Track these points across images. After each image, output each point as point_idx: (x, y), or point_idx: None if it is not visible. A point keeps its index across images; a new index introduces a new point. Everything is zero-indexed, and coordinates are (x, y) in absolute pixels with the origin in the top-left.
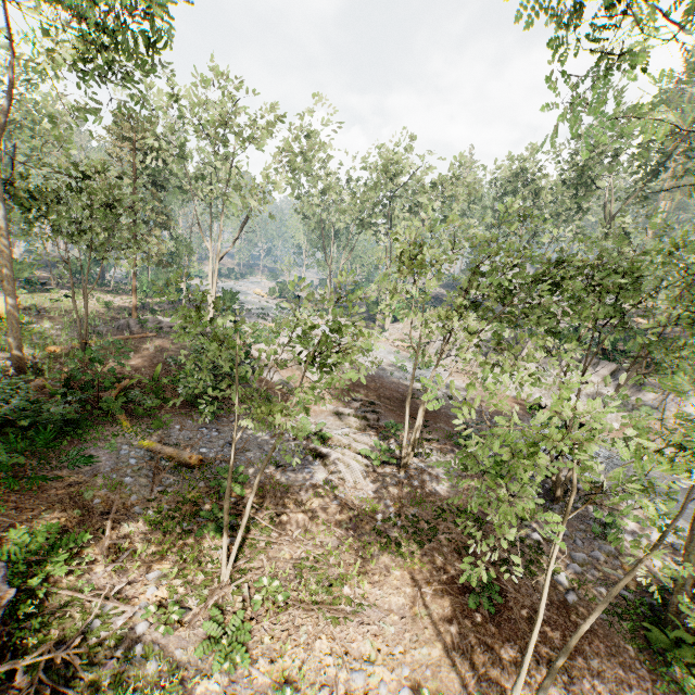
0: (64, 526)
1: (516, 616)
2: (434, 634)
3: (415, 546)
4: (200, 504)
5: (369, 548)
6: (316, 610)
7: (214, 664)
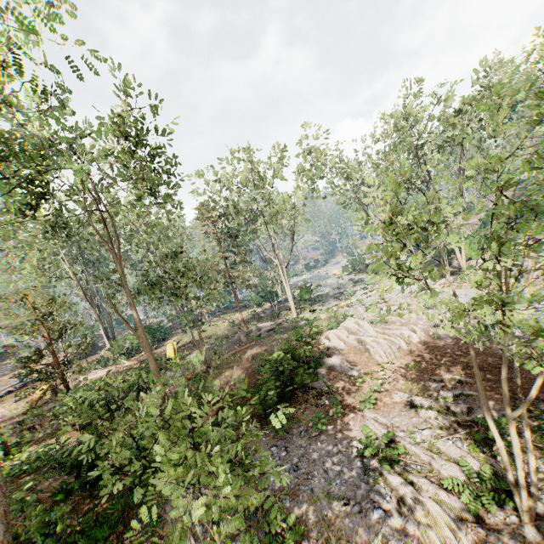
0: None
1: None
2: None
3: None
4: None
5: None
6: None
7: None
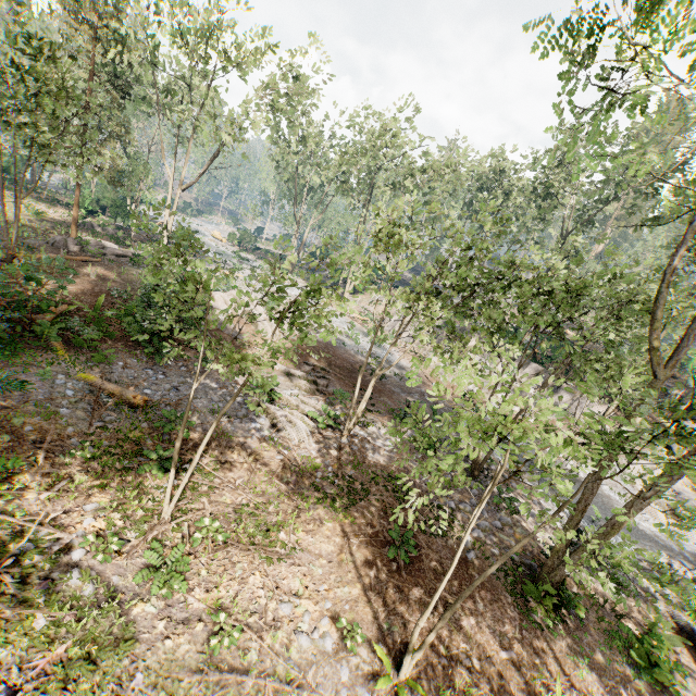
0: None
1: (425, 567)
2: (356, 577)
3: (348, 503)
4: (142, 444)
5: (307, 501)
6: (253, 551)
7: (153, 590)
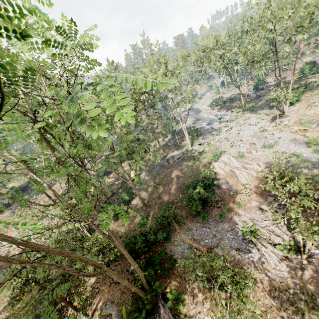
0: (177, 285)
1: None
2: None
3: (313, 316)
4: (211, 272)
5: (286, 312)
6: None
7: None
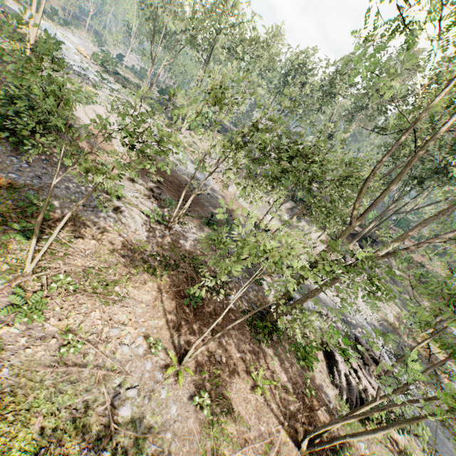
0: None
1: (205, 311)
2: (163, 315)
3: (164, 272)
4: (7, 216)
5: (136, 269)
6: (95, 297)
7: (16, 319)
